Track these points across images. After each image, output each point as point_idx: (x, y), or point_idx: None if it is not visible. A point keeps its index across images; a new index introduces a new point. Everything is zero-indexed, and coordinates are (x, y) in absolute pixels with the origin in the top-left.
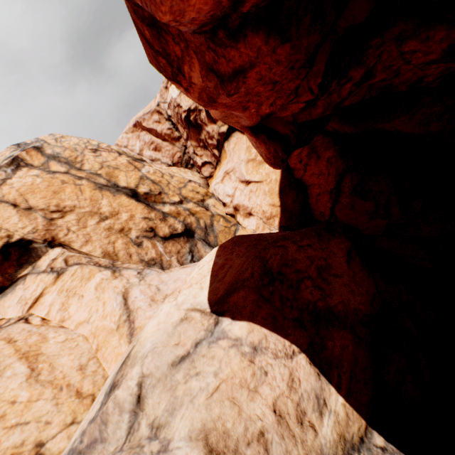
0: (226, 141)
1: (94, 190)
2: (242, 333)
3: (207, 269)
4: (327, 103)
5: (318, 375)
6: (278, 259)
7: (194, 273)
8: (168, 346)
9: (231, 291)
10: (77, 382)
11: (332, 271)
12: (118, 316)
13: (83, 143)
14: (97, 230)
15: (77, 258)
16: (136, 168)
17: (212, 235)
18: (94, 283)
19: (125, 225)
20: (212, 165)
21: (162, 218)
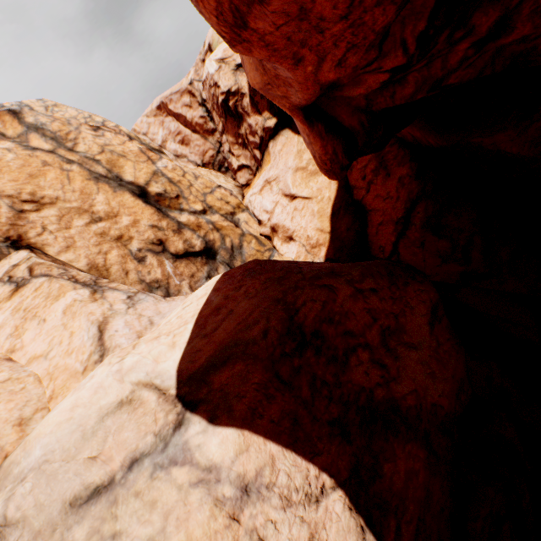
0: (272, 140)
1: (88, 181)
2: (223, 454)
3: (193, 311)
4: (423, 77)
5: (361, 532)
6: (317, 308)
7: (174, 313)
8: (74, 461)
9: (220, 360)
10: (10, 443)
11: (404, 338)
12: (87, 353)
13: (83, 117)
14: (84, 234)
15: (47, 267)
16: (150, 159)
17: (240, 259)
18: (63, 304)
19: (125, 231)
20: (250, 170)
21: (176, 229)
